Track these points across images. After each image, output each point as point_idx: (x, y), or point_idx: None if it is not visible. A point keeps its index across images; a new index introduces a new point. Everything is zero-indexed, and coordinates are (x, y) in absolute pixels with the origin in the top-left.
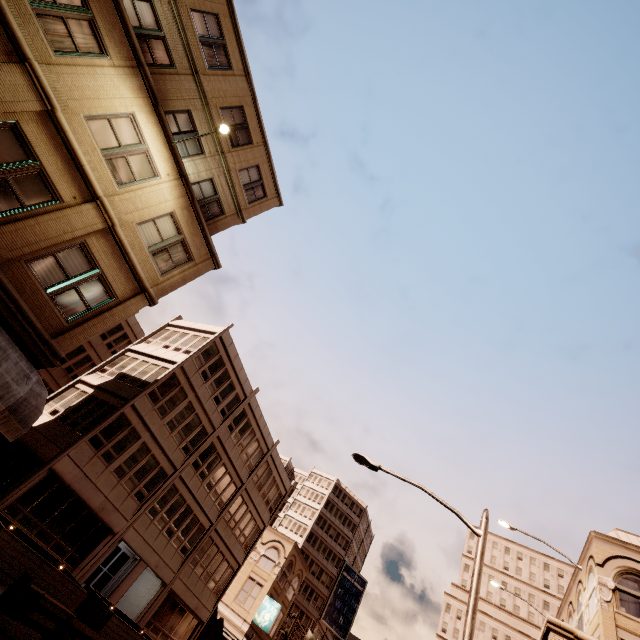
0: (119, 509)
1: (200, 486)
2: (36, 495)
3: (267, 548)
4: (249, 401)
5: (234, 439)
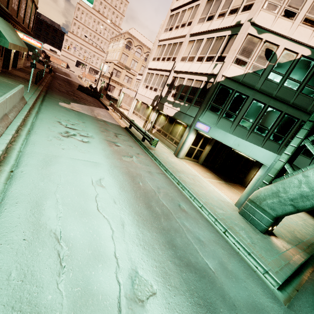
0: None
1: None
2: None
3: None
4: None
5: None
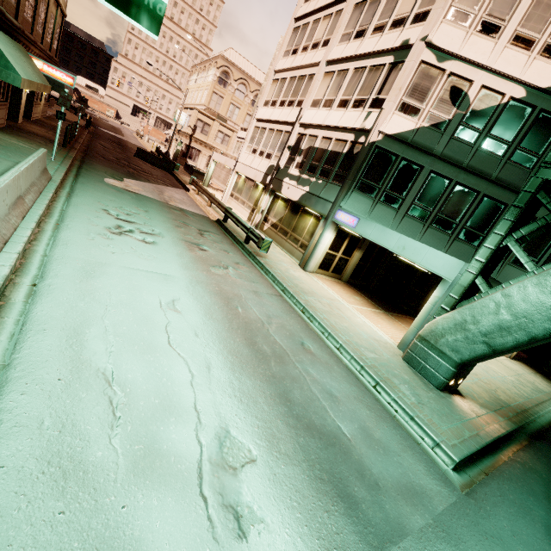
0: None
1: None
2: None
3: None
4: None
5: None
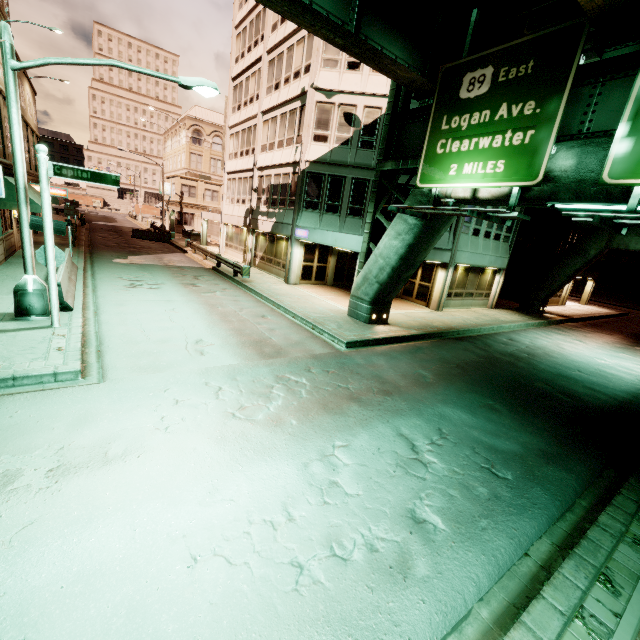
0: None
1: None
2: None
3: None
4: None
5: None
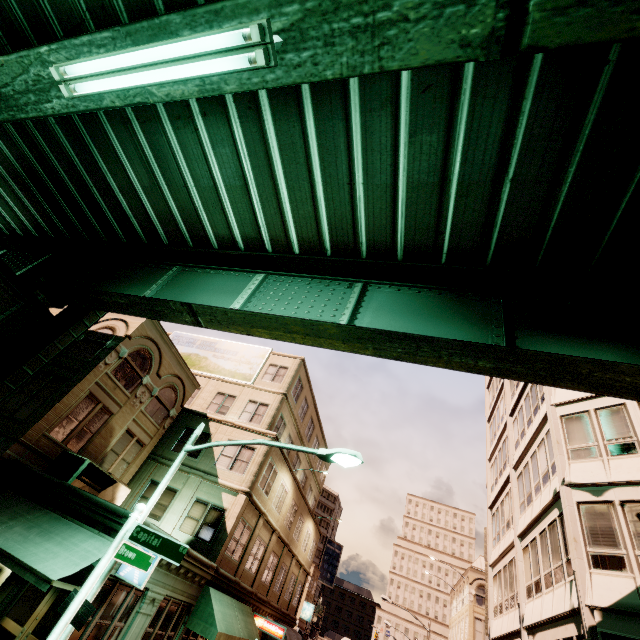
0: None
1: None
2: None
3: None
4: None
5: None
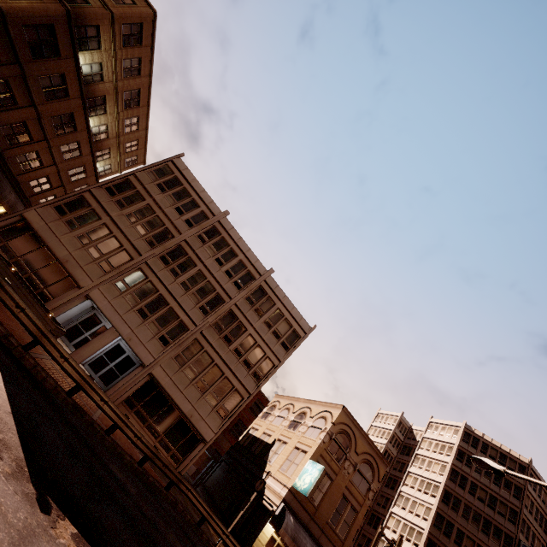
0: (83, 268)
1: (173, 282)
2: (14, 234)
3: (315, 419)
4: (219, 220)
5: (209, 251)
